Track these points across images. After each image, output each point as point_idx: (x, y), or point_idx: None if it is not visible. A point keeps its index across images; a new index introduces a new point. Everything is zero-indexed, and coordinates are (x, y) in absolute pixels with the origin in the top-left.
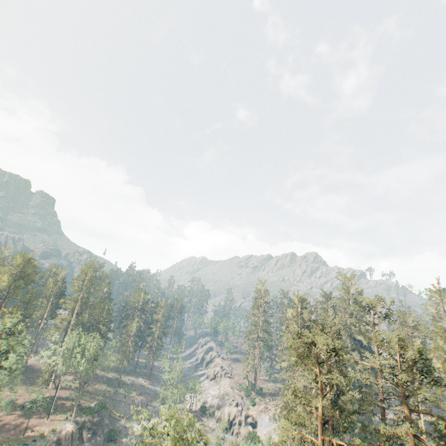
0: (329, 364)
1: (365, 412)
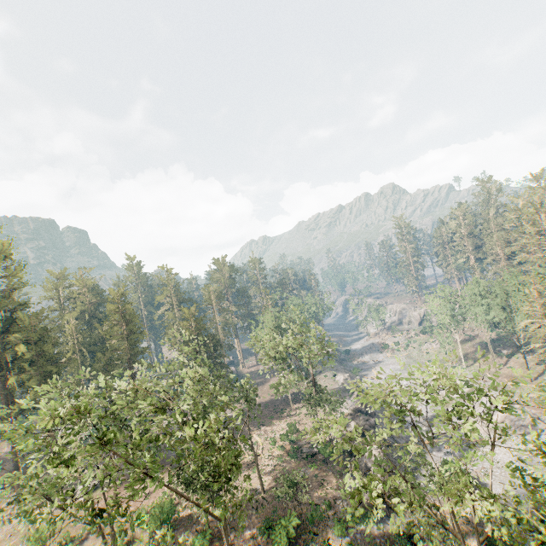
0: (542, 216)
1: None
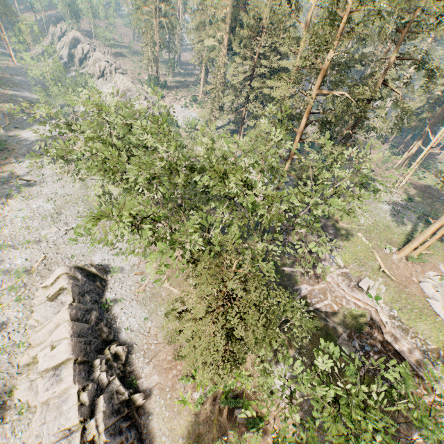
0: None
1: (301, 81)
